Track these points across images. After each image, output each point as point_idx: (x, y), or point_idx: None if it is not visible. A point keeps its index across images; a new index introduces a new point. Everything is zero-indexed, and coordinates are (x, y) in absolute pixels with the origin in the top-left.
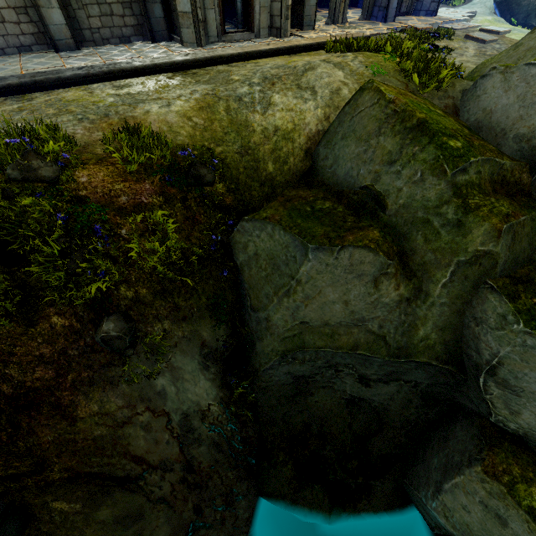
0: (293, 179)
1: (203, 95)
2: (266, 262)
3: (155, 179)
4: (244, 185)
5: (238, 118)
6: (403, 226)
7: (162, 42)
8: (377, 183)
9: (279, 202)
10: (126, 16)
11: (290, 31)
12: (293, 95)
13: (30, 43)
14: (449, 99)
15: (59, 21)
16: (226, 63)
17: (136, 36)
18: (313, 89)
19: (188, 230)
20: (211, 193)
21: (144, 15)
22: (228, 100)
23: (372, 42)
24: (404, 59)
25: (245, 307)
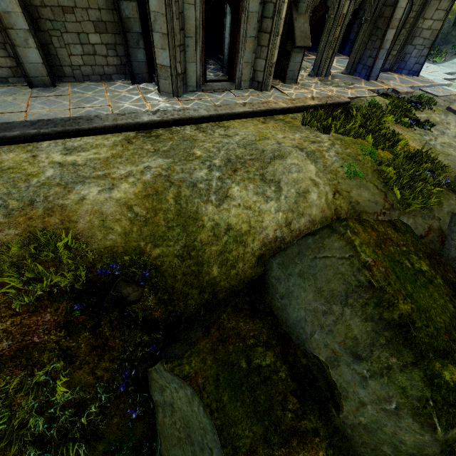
0: (240, 284)
1: (155, 175)
2: (181, 424)
3: (61, 305)
4: (179, 293)
5: (187, 209)
6: (360, 445)
7: (142, 83)
8: (333, 368)
9: (211, 341)
10: (110, 56)
11: (272, 82)
12: (254, 190)
13: (7, 76)
14: (433, 221)
15: (35, 60)
16: (196, 122)
17: (117, 74)
18: (278, 184)
19: (94, 363)
20: (136, 309)
21: (127, 58)
22: (180, 186)
23: (352, 131)
24: (384, 150)
25: (156, 443)
